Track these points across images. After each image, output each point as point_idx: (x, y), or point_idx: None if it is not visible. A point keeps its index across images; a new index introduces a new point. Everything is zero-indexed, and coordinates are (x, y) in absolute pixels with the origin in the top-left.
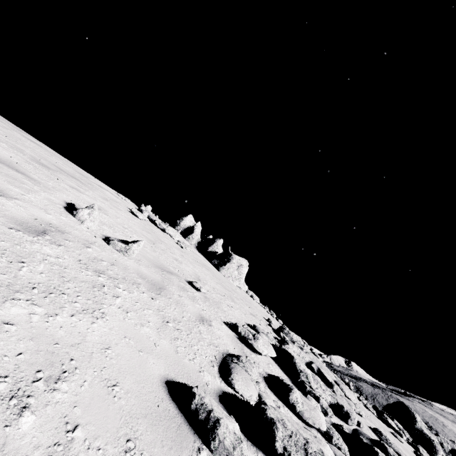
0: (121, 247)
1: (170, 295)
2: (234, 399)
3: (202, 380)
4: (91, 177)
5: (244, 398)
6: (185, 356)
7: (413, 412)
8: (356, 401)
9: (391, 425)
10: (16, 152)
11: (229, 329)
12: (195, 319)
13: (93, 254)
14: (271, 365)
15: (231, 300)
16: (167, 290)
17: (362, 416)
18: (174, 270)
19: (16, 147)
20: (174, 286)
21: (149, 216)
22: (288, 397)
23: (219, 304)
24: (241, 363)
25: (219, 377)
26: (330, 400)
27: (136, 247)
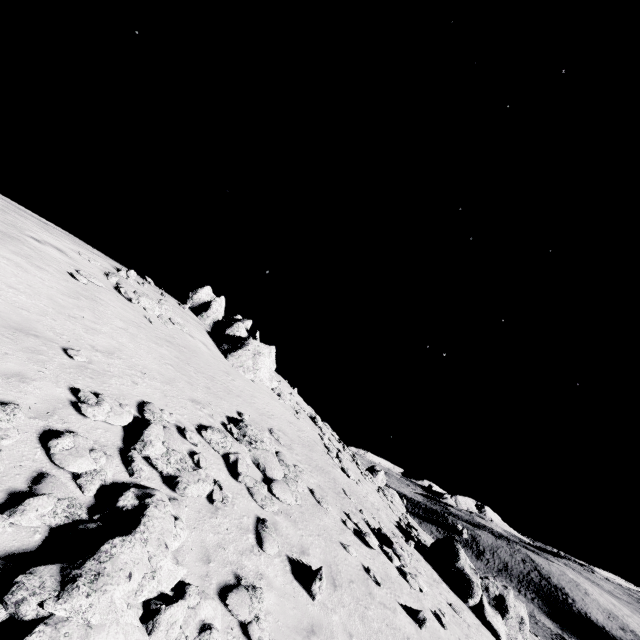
0: None
1: None
2: None
3: None
4: (39, 229)
5: None
6: None
7: (458, 548)
8: (291, 502)
9: (369, 544)
10: None
11: (70, 394)
12: None
13: None
14: (104, 431)
15: (164, 381)
16: None
17: (264, 509)
18: (53, 336)
19: None
20: (14, 346)
21: (118, 283)
22: (49, 442)
23: (108, 377)
24: None
25: None
26: (171, 471)
27: None
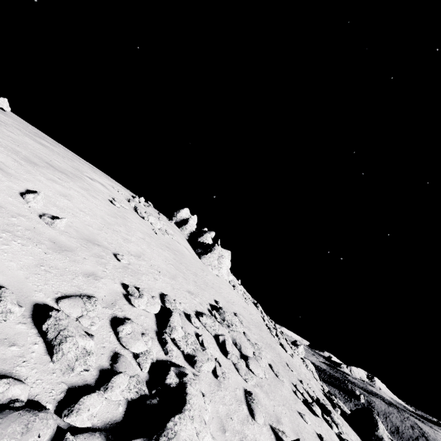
0: (48, 221)
1: (72, 256)
2: (52, 310)
3: (32, 294)
4: (90, 171)
5: (65, 313)
6: (33, 282)
7: (377, 419)
8: (262, 376)
9: (315, 413)
10: (10, 153)
11: (122, 288)
12: (81, 272)
13: (14, 222)
14: (144, 317)
15: (171, 277)
16: (73, 252)
17: (247, 382)
18: (107, 244)
19: (13, 150)
20: (88, 252)
21: (135, 206)
22: (117, 327)
23: (140, 274)
24: (86, 299)
25: (53, 298)
26: (189, 351)
27: (59, 222)
